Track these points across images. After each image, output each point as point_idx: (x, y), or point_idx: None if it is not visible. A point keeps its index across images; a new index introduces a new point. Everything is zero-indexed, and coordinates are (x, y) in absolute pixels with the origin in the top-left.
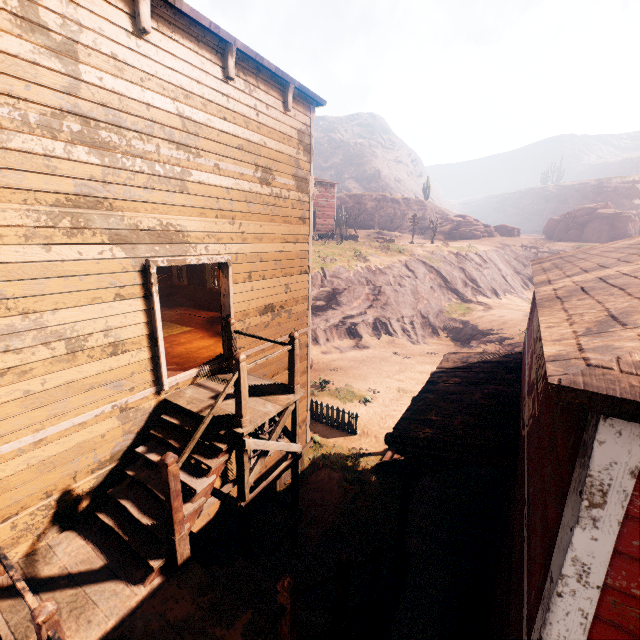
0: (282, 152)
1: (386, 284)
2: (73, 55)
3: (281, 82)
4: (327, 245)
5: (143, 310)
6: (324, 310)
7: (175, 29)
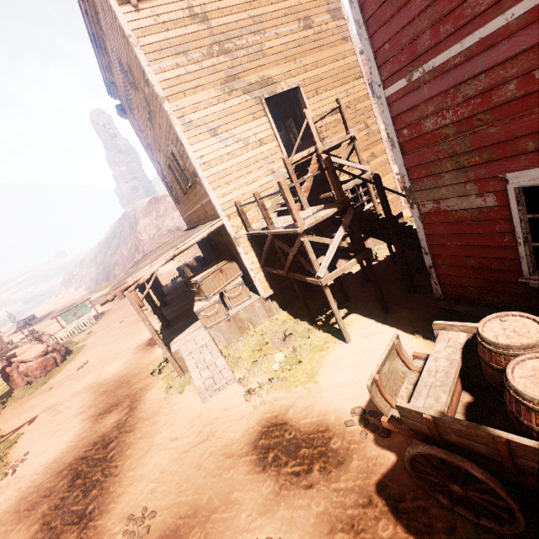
0: (313, 1)
1: None
2: (207, 19)
3: None
4: None
5: (266, 123)
6: None
7: None
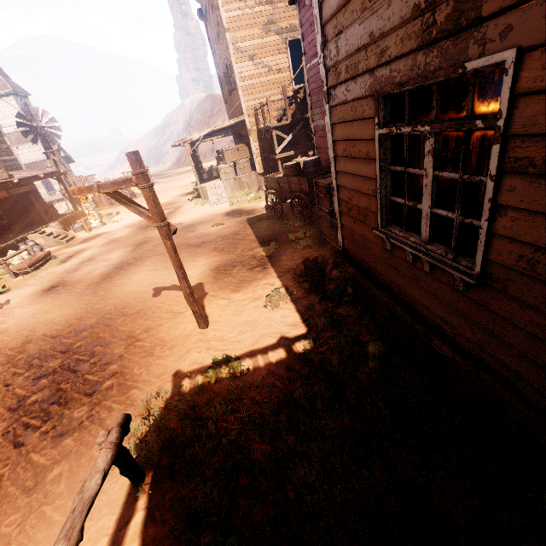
0: None
1: None
2: None
3: None
4: None
5: (286, 58)
6: None
7: None
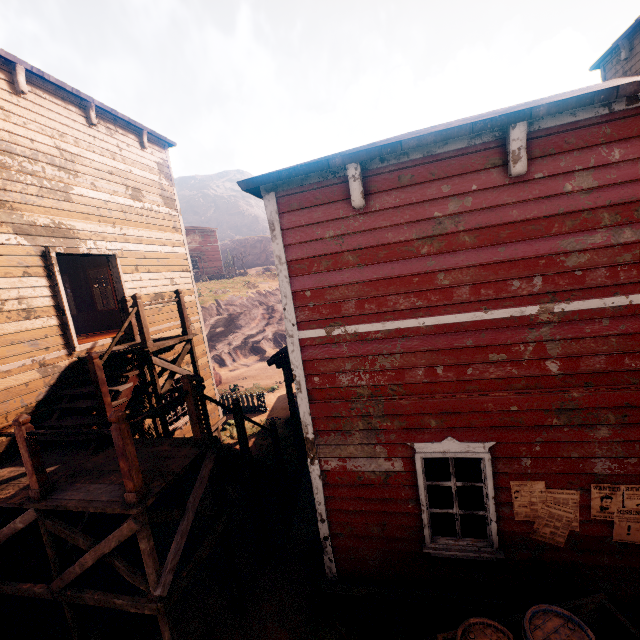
0: (147, 178)
1: (278, 303)
2: None
3: (136, 129)
4: (218, 282)
5: (48, 286)
6: (225, 335)
7: (45, 92)
